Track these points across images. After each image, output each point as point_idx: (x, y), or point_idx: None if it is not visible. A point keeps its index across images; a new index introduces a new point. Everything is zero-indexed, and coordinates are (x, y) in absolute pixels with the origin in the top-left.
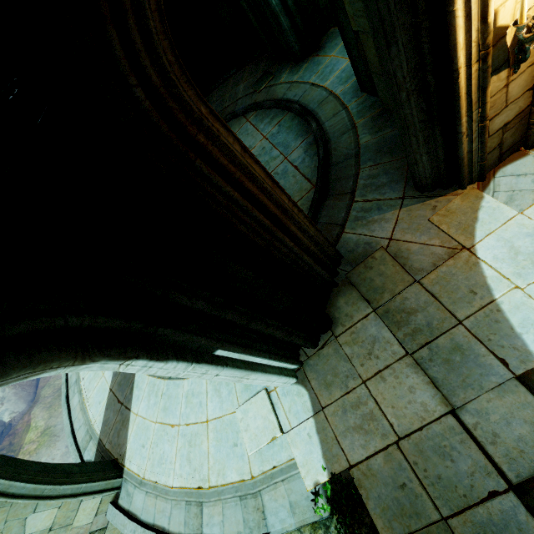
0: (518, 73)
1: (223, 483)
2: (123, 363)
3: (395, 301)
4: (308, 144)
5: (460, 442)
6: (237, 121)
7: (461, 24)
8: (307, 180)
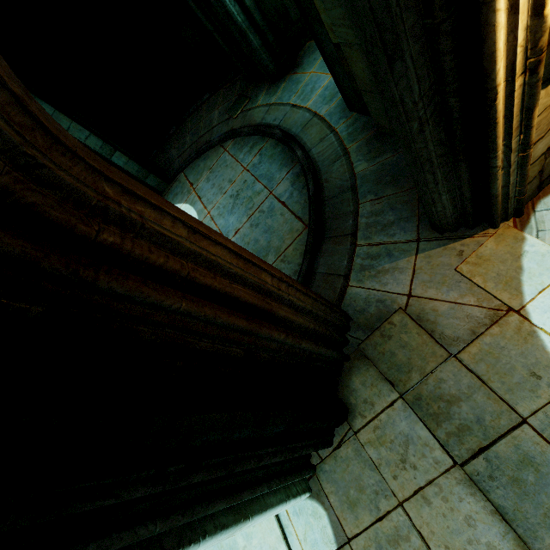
0: None
1: None
2: None
3: (428, 384)
4: (295, 175)
5: None
6: (214, 151)
7: (502, 21)
8: (298, 219)
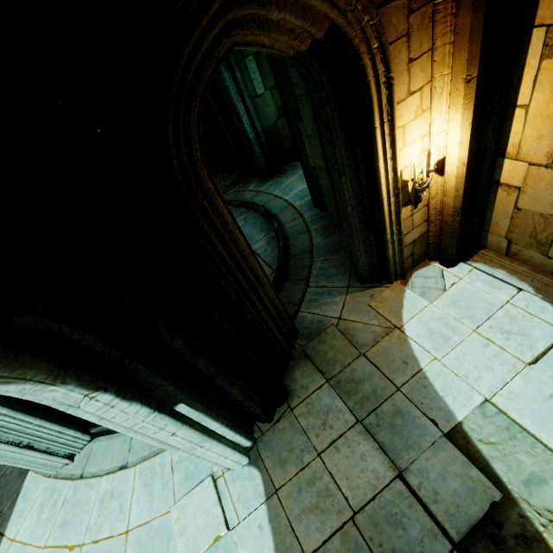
0: (417, 209)
1: None
2: (88, 394)
3: (346, 372)
4: (270, 238)
5: (408, 506)
6: None
7: (383, 173)
8: (268, 266)
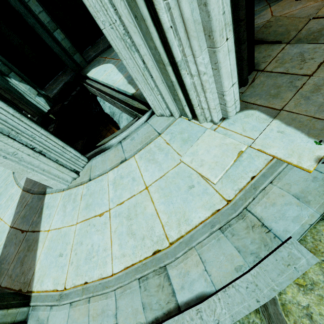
0: None
1: (189, 229)
2: None
3: (302, 33)
4: None
5: None
6: None
7: None
8: None
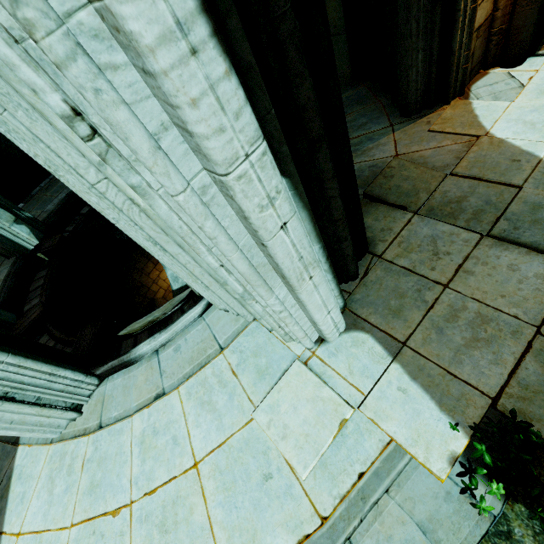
0: None
1: None
2: None
3: (435, 198)
4: None
5: None
6: None
7: None
8: None
